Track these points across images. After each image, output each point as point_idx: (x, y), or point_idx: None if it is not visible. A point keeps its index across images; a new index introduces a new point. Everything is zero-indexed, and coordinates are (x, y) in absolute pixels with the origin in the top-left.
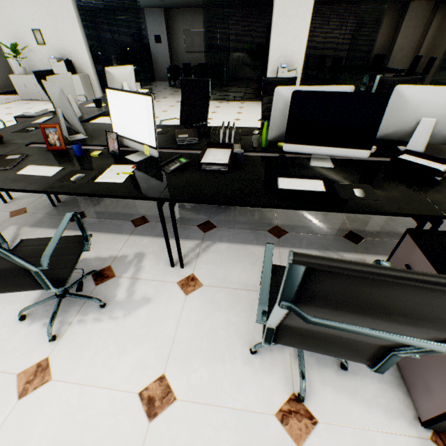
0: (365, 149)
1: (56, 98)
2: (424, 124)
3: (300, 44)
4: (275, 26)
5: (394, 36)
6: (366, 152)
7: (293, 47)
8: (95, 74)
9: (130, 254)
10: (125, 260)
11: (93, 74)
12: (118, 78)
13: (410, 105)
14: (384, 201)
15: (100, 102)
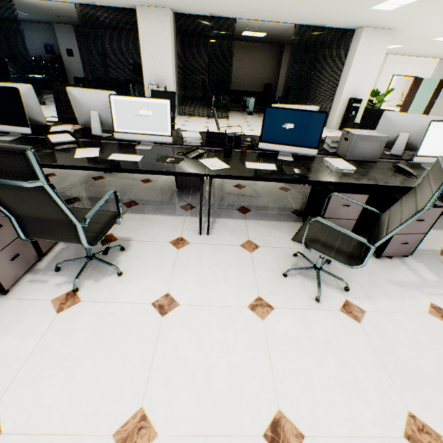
0: (27, 127)
1: None
2: (94, 115)
3: (167, 67)
4: (143, 50)
5: (278, 70)
6: (29, 130)
7: (161, 68)
8: None
9: None
10: None
11: None
12: None
13: (80, 101)
14: None
15: None
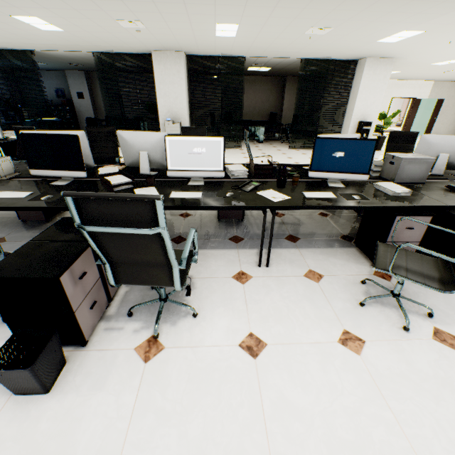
0: (82, 171)
1: None
2: (142, 155)
3: (181, 104)
4: (158, 89)
5: (282, 100)
6: (84, 173)
7: (176, 105)
8: None
9: None
10: None
11: None
12: None
13: (130, 143)
14: (56, 201)
15: None
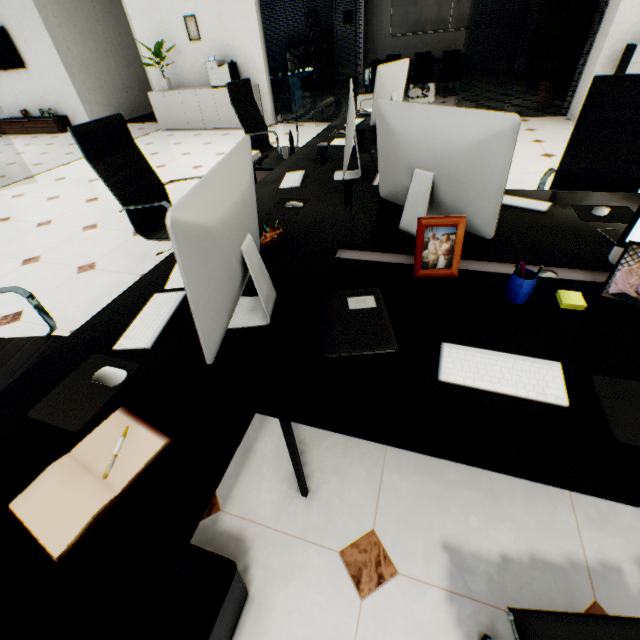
0: None
1: (447, 146)
2: None
3: None
4: None
5: None
6: None
7: None
8: (268, 84)
9: (623, 562)
10: (628, 589)
11: (265, 83)
12: (388, 86)
13: None
14: None
15: (364, 136)
